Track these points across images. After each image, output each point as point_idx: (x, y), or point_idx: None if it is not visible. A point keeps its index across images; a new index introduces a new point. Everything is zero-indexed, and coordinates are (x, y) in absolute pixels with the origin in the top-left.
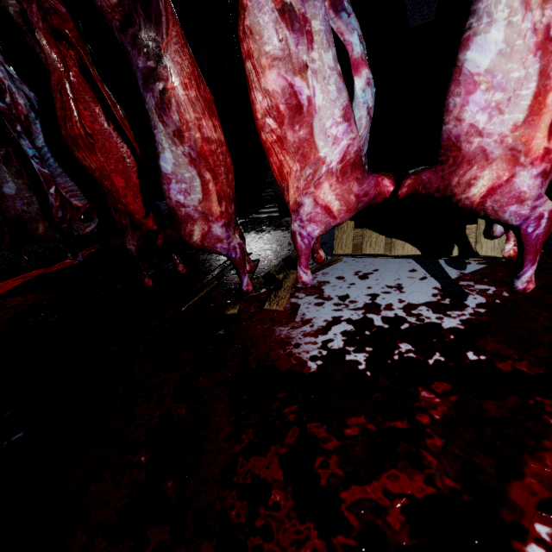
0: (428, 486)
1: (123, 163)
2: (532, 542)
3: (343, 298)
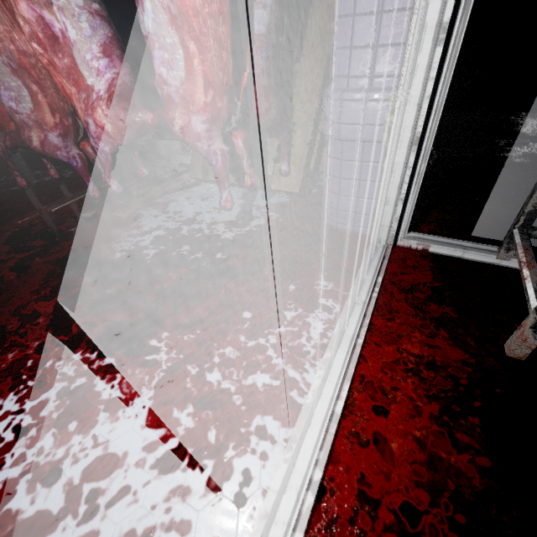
0: (128, 317)
1: None
2: (155, 339)
3: (176, 213)
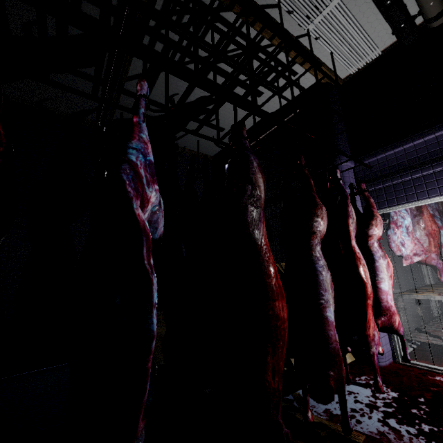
0: None
1: None
2: None
3: (355, 411)
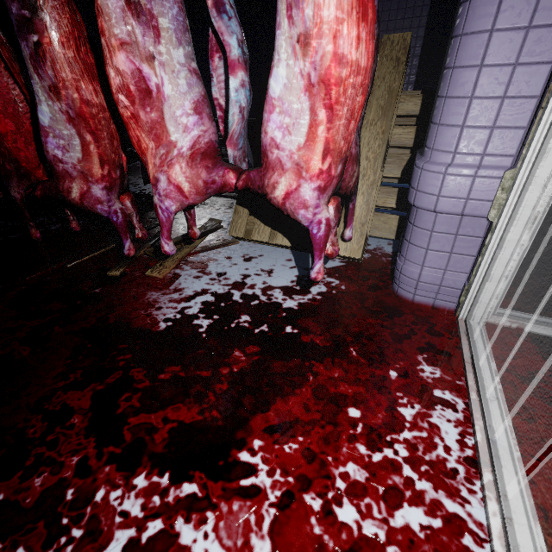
0: (198, 416)
1: (14, 105)
2: (245, 451)
3: (220, 275)
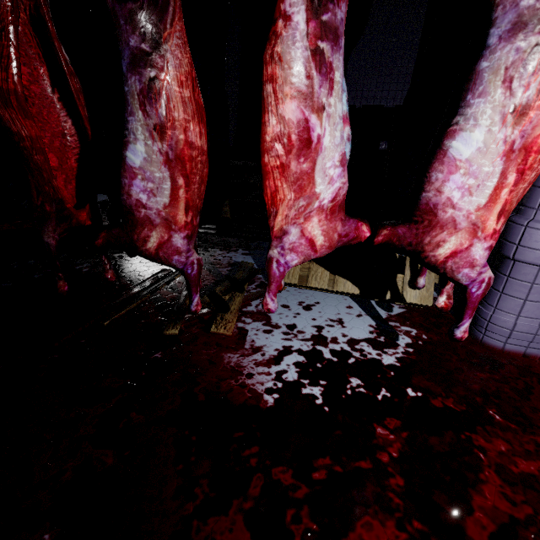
0: (400, 532)
1: (62, 140)
2: None
3: (291, 328)
